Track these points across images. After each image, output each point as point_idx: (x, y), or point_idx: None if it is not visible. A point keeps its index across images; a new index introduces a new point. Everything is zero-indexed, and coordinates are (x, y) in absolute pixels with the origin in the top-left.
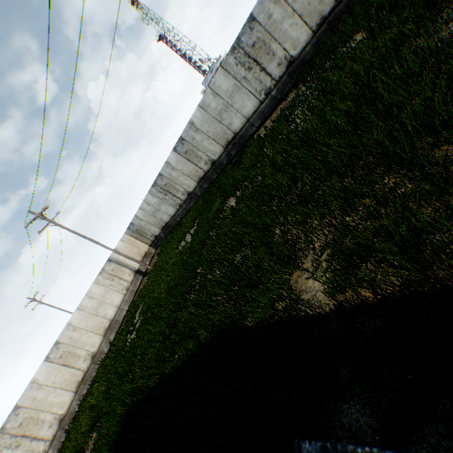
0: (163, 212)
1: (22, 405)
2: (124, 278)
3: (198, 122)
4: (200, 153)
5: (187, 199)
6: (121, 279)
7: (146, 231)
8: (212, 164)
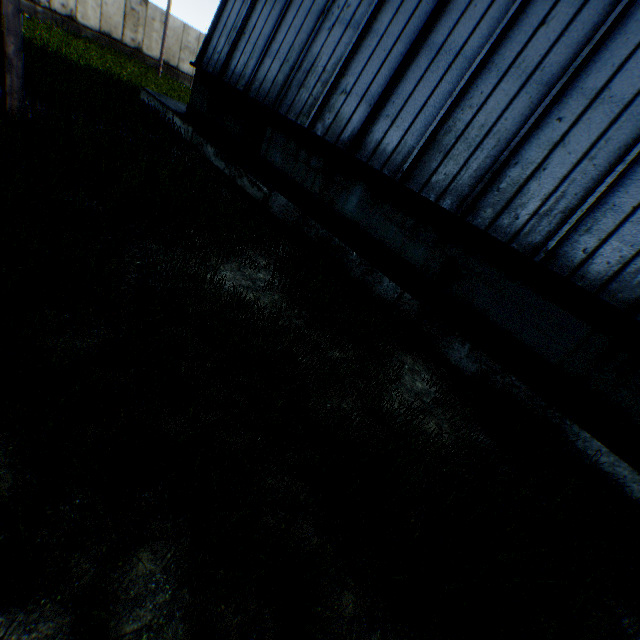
0: None
1: None
2: None
3: None
4: None
5: None
6: None
7: None
8: None
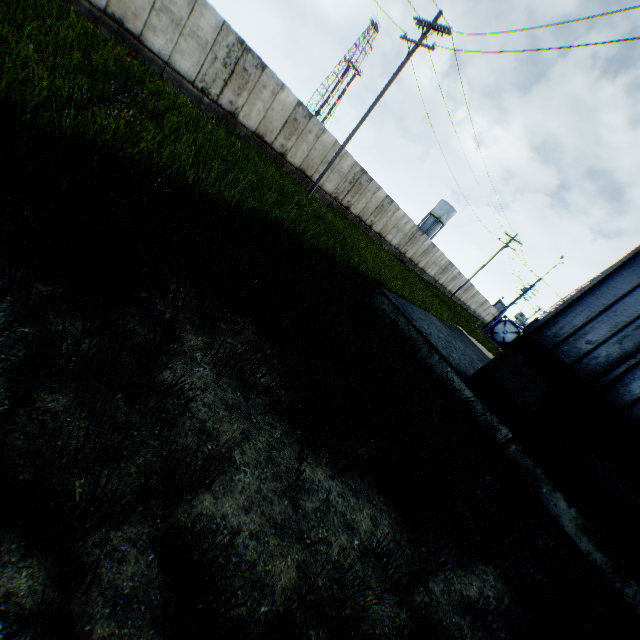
0: None
1: None
2: None
3: None
4: None
5: None
6: None
7: None
8: None
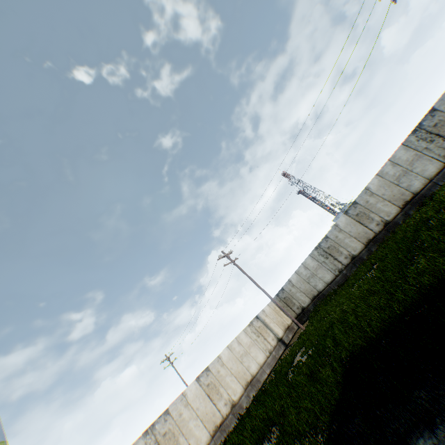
0: (318, 278)
1: (170, 413)
2: (267, 339)
3: (373, 188)
4: (372, 214)
5: (350, 263)
6: (265, 339)
7: (293, 301)
8: (384, 225)
